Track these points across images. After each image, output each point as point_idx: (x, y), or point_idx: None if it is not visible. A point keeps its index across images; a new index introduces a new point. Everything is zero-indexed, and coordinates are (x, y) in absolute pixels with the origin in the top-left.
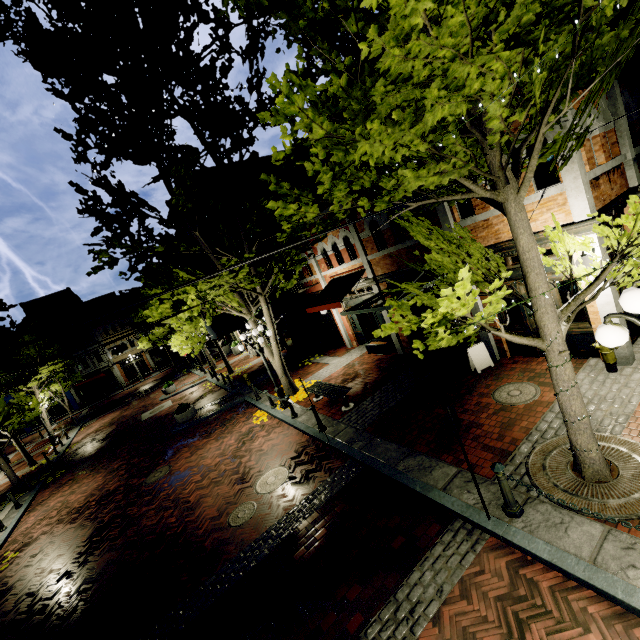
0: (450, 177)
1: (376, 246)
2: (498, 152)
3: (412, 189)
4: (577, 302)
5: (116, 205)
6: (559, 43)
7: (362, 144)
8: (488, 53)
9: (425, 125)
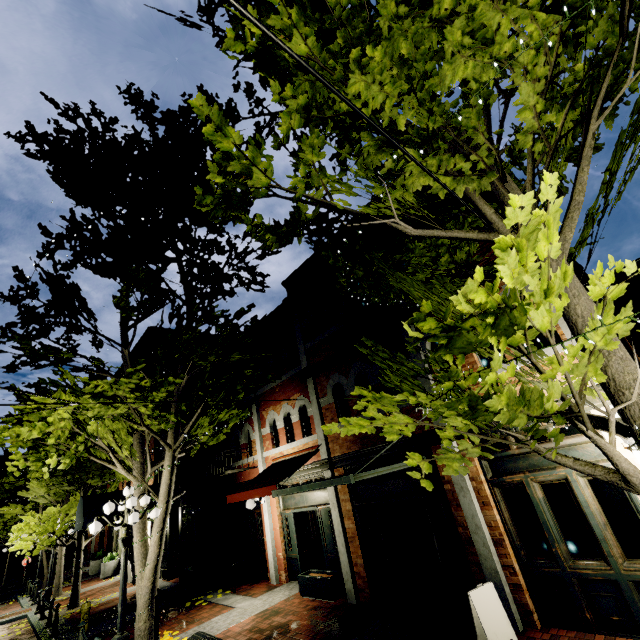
0: (467, 186)
1: (337, 415)
2: (530, 167)
3: (414, 188)
4: None
5: (51, 303)
6: (599, 29)
7: (356, 79)
8: (522, 5)
9: (441, 82)
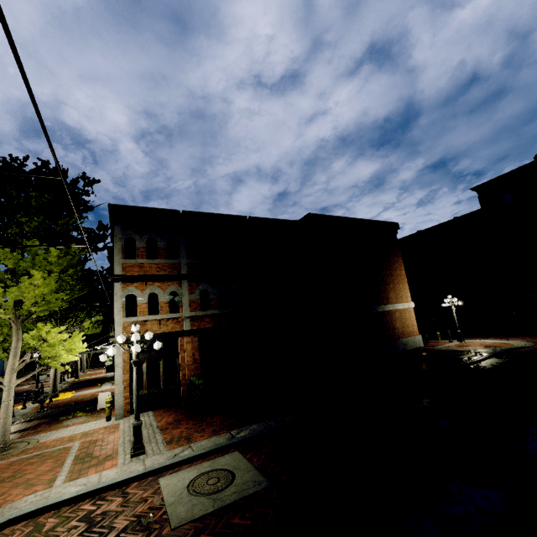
0: None
1: None
2: None
3: None
4: (18, 367)
5: None
6: None
7: None
8: None
9: None
